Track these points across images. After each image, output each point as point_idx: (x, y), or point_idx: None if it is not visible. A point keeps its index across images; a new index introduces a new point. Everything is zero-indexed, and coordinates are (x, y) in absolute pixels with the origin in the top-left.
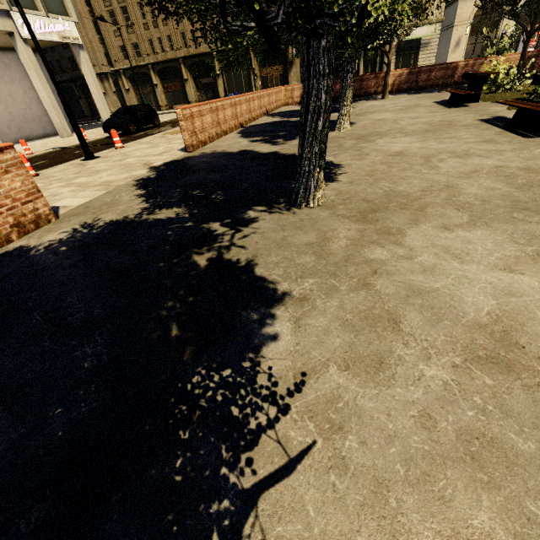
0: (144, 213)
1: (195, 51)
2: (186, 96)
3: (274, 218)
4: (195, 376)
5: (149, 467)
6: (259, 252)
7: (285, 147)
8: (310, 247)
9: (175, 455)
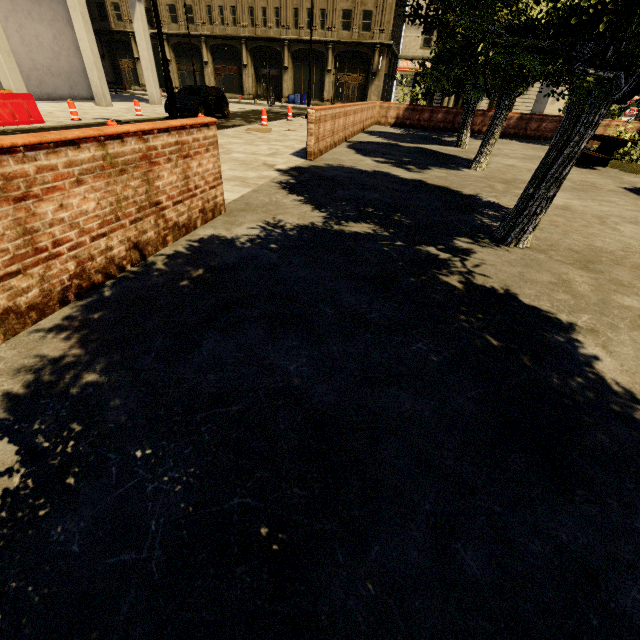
0: (331, 222)
1: (262, 34)
2: (242, 85)
3: (491, 252)
4: (552, 379)
5: (581, 437)
6: (508, 283)
7: (427, 176)
8: (557, 286)
9: (595, 432)
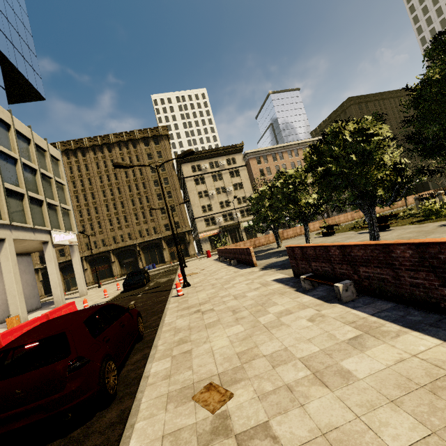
0: None
1: (122, 245)
2: (112, 272)
3: None
4: None
5: None
6: None
7: None
8: None
9: None
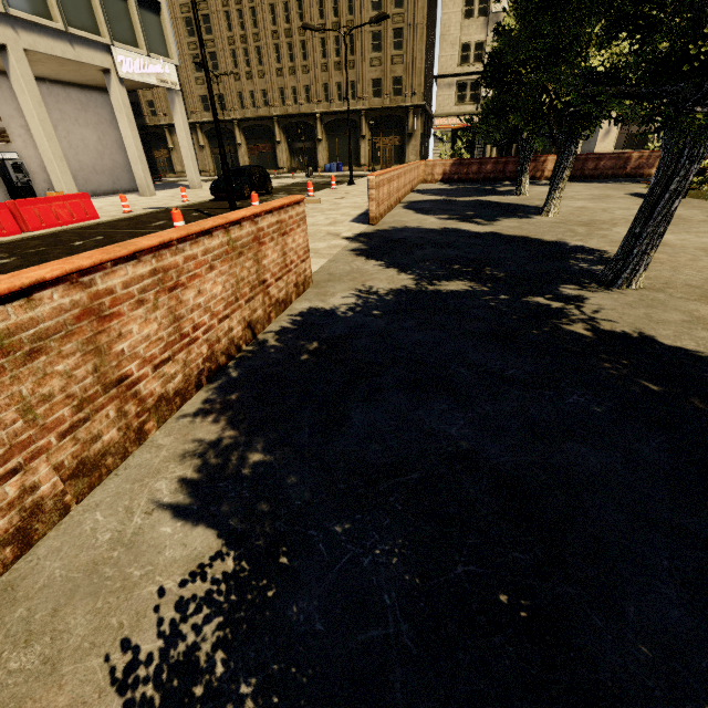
0: (423, 283)
1: (294, 111)
2: (276, 161)
3: (604, 296)
4: None
5: None
6: (638, 326)
7: (499, 228)
8: (693, 324)
9: None
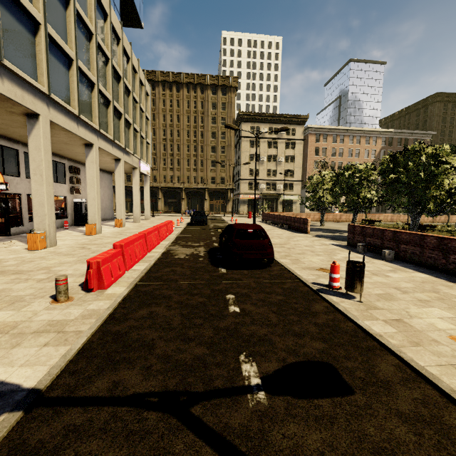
0: None
1: (170, 185)
2: (156, 207)
3: None
4: None
5: None
6: None
7: None
8: None
9: None
